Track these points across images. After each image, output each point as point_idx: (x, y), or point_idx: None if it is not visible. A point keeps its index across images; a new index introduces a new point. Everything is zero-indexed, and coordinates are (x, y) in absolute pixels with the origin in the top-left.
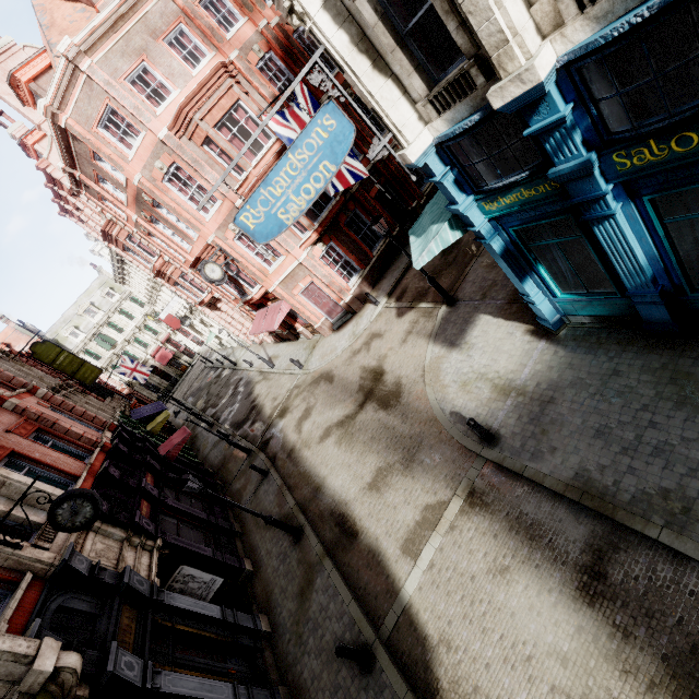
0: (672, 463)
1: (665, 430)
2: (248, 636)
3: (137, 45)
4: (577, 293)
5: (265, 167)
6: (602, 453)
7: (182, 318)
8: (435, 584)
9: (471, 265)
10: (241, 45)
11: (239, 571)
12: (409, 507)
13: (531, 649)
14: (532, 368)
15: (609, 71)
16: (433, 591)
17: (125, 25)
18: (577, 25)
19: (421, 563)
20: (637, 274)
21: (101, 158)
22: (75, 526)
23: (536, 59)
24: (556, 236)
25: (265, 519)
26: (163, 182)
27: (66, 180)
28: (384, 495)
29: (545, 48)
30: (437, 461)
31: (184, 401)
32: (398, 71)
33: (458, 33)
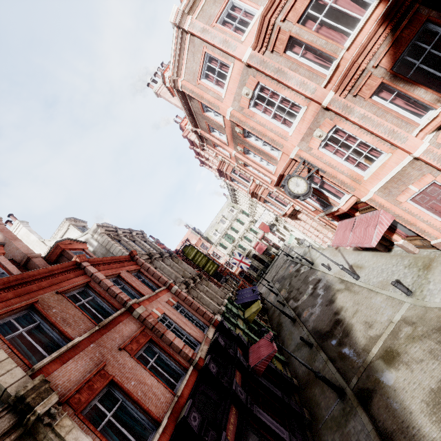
0: None
1: None
2: None
3: None
4: None
5: (364, 41)
6: None
7: (270, 225)
8: None
9: None
10: None
11: None
12: None
13: None
14: None
15: None
16: None
17: None
18: None
19: None
20: None
21: (207, 110)
22: None
23: None
24: None
25: None
26: (249, 109)
27: (197, 140)
28: None
29: None
30: None
31: (272, 284)
32: None
33: None
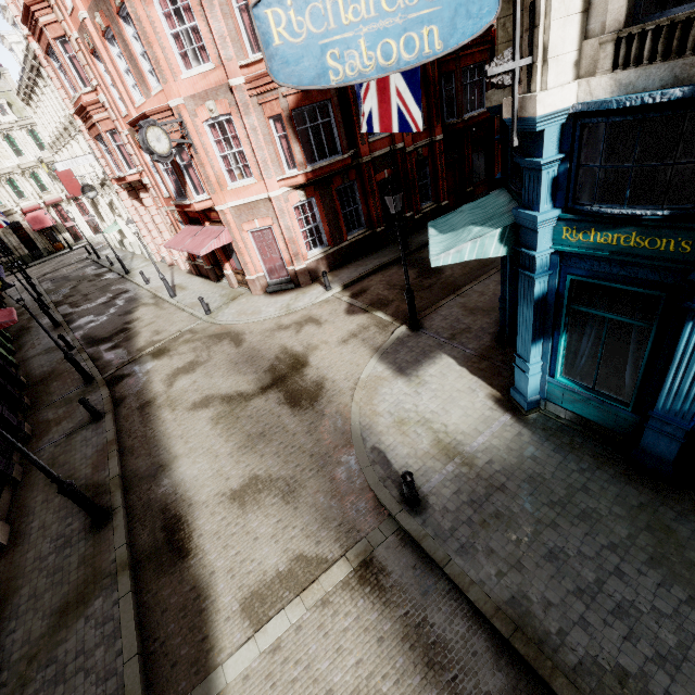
0: (636, 636)
1: (634, 588)
2: None
3: None
4: (580, 383)
5: None
6: (551, 584)
7: (87, 185)
8: (270, 680)
9: (447, 300)
10: None
11: None
12: (275, 546)
13: None
14: (488, 440)
15: None
16: (263, 690)
17: None
18: None
19: (262, 637)
20: (684, 398)
21: None
22: None
23: None
24: (608, 311)
25: (62, 485)
26: None
27: None
28: (249, 515)
29: None
30: (335, 500)
31: (37, 281)
32: None
33: None
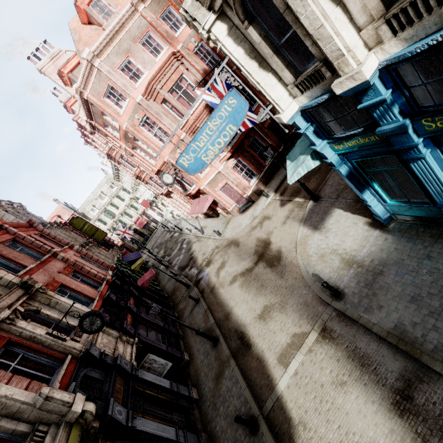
0: None
1: None
2: (185, 400)
3: (124, 47)
4: (401, 201)
5: (198, 114)
6: (414, 314)
7: (151, 202)
8: (297, 386)
9: (330, 174)
10: (184, 39)
11: (181, 360)
12: (283, 333)
13: (358, 438)
14: (368, 249)
15: (416, 70)
16: (296, 390)
17: (118, 37)
18: (392, 43)
19: (289, 370)
20: None
21: (105, 114)
22: (92, 331)
23: (363, 66)
24: (385, 165)
25: (196, 331)
26: (139, 127)
27: (87, 126)
28: (268, 323)
29: (370, 58)
30: (302, 305)
31: (152, 250)
32: (275, 68)
33: (312, 47)
